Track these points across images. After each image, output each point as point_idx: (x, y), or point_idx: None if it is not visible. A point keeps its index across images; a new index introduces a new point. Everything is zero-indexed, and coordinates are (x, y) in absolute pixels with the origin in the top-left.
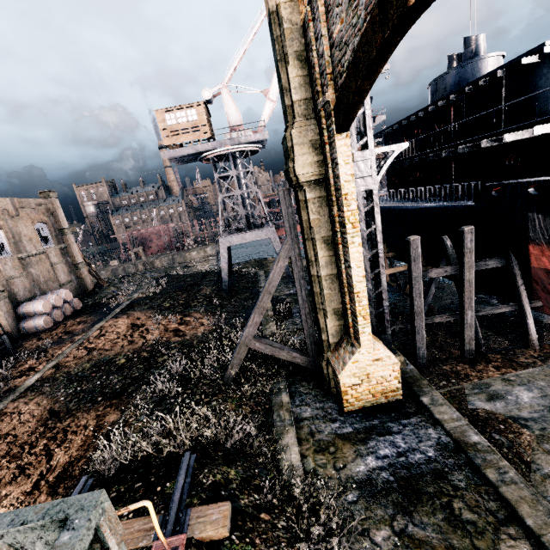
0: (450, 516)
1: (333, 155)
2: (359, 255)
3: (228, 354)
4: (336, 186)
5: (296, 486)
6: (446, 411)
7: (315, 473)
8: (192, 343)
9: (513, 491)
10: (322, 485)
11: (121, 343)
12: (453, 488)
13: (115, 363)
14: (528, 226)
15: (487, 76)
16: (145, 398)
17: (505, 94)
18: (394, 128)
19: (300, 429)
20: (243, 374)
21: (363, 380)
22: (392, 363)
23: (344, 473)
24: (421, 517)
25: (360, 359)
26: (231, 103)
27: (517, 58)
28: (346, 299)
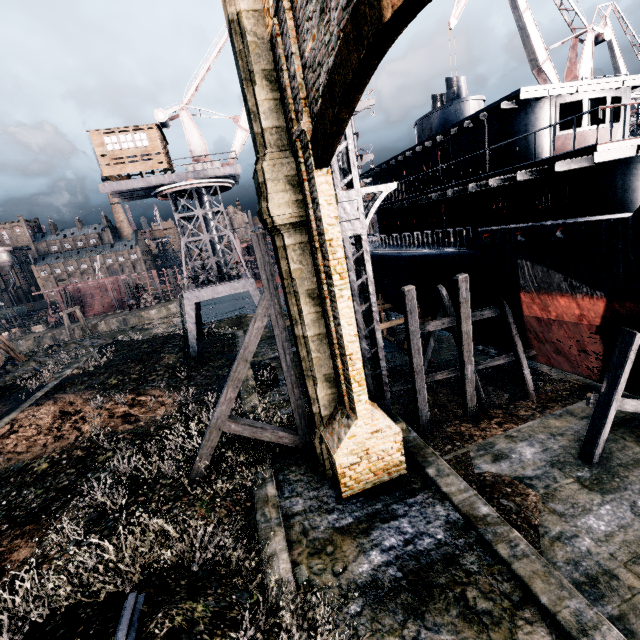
0: (465, 610)
1: (313, 193)
2: (350, 311)
3: (197, 441)
4: (319, 230)
5: (286, 607)
6: (453, 482)
7: (310, 585)
8: (149, 430)
9: (525, 565)
10: (319, 598)
11: (43, 440)
12: (466, 574)
13: (32, 470)
14: (519, 273)
15: (470, 118)
16: (76, 516)
17: (488, 137)
18: (383, 168)
19: (290, 528)
20: (217, 465)
21: (363, 457)
22: (393, 433)
23: (345, 577)
24: (434, 618)
25: (357, 433)
26: (193, 129)
27: (497, 102)
28: (338, 363)
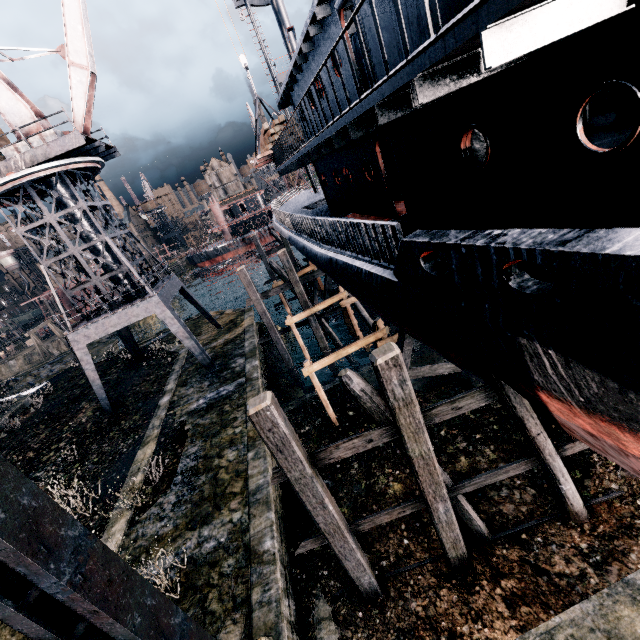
0: None
1: None
2: None
3: None
4: None
5: None
6: None
7: None
8: None
9: None
10: None
11: None
12: None
13: None
14: (527, 361)
15: None
16: None
17: None
18: (290, 84)
19: None
20: None
21: None
22: None
23: None
24: None
25: None
26: None
27: None
28: None
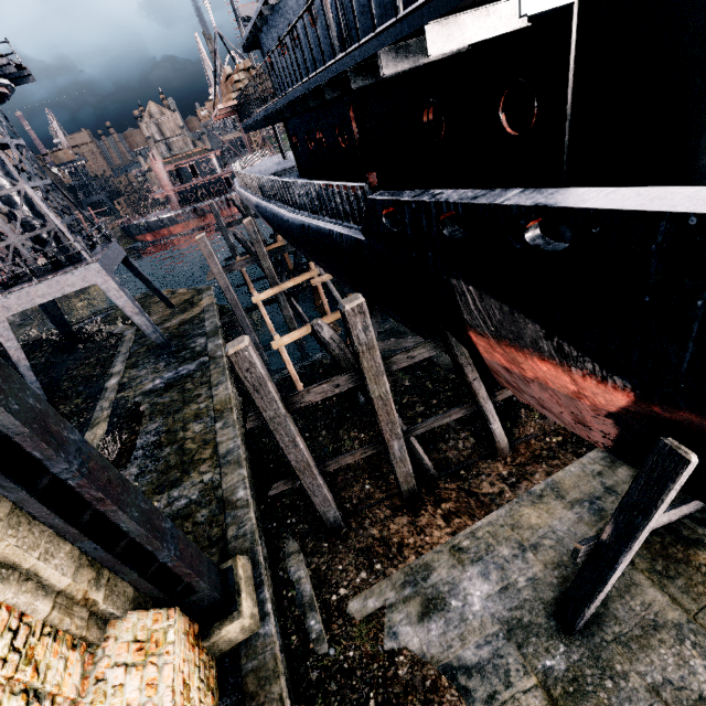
0: None
1: None
2: None
3: None
4: None
5: None
6: None
7: None
8: None
9: None
10: None
11: None
12: None
13: None
14: (459, 302)
15: None
16: None
17: None
18: (259, 25)
19: None
20: None
21: None
22: None
23: None
24: None
25: None
26: None
27: None
28: None
